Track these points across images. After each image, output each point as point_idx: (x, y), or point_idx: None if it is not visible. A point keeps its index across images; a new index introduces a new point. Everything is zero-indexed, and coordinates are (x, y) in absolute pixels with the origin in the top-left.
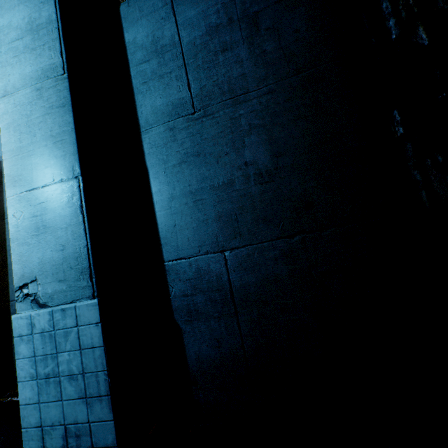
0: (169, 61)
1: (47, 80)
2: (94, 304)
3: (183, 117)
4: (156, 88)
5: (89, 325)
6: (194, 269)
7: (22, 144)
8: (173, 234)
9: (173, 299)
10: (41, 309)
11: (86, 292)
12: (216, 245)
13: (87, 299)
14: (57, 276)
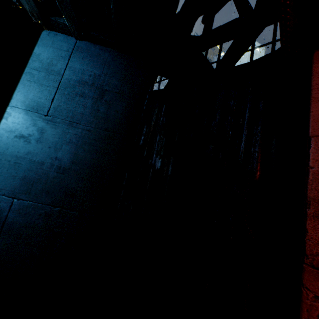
0: (51, 80)
1: None
2: None
3: (39, 113)
4: (34, 88)
5: None
6: None
7: None
8: None
9: None
10: None
11: None
12: (12, 193)
13: None
14: None
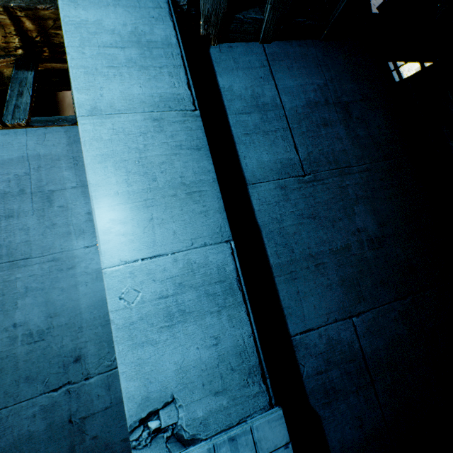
0: (273, 120)
1: (169, 110)
2: (279, 416)
3: (294, 177)
4: (261, 143)
5: (275, 452)
6: (325, 340)
7: (130, 188)
8: (298, 302)
9: (305, 380)
10: (190, 449)
11: (259, 401)
12: (343, 311)
13: (262, 411)
14: (211, 387)
